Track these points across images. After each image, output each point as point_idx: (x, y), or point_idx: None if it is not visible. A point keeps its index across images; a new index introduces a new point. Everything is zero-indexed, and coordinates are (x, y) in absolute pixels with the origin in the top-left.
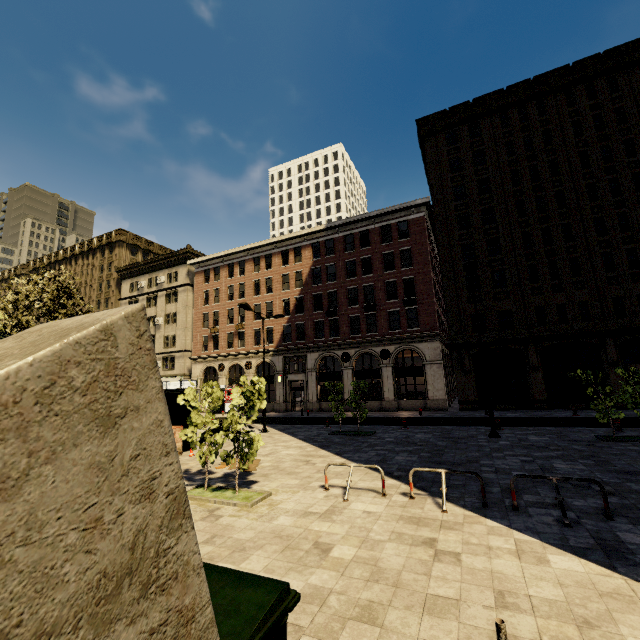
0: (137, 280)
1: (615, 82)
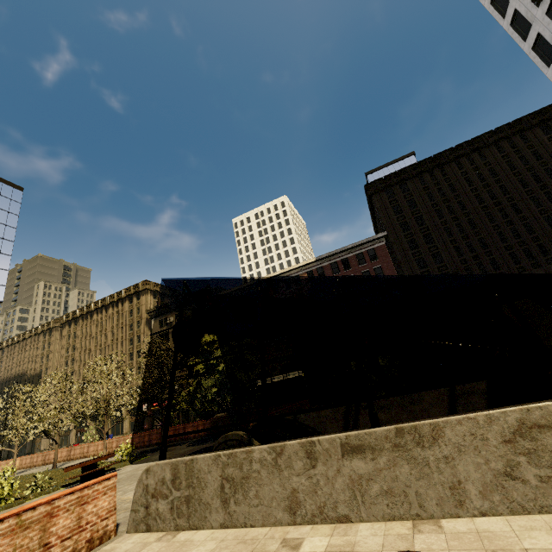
0: (165, 317)
1: (483, 154)
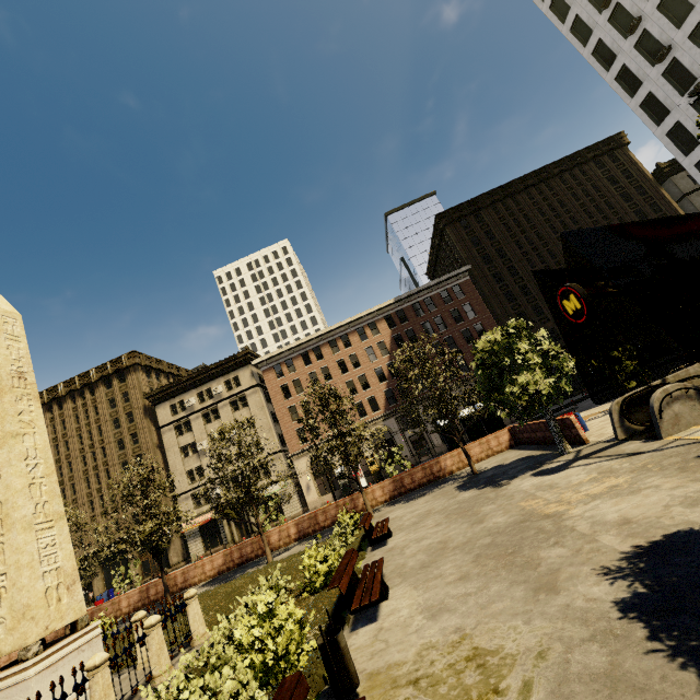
0: (180, 399)
1: (549, 185)
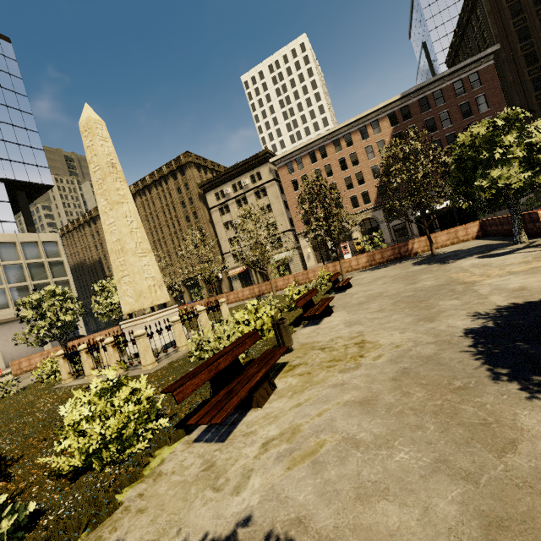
0: (220, 189)
1: None
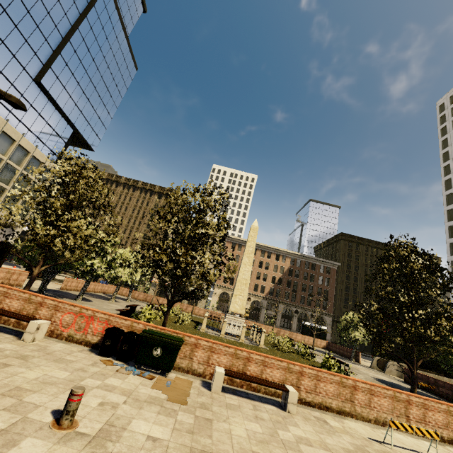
0: None
1: None
